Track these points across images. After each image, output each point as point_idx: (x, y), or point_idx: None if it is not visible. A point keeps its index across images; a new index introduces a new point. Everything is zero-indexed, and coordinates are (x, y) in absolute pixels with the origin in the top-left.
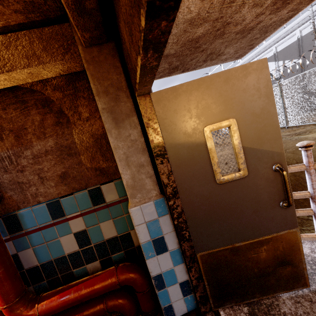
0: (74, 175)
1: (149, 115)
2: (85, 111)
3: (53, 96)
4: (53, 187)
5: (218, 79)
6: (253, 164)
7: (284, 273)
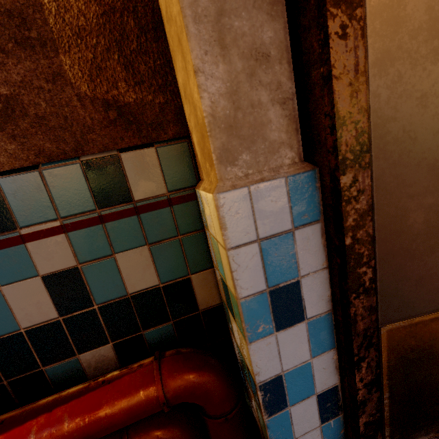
0: (41, 111)
1: None
2: None
3: None
4: None
5: None
6: None
7: None
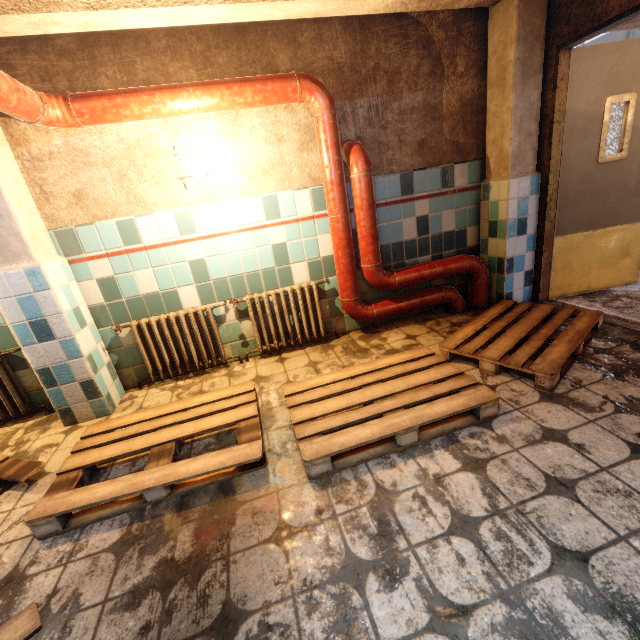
0: (432, 145)
1: (563, 74)
2: (461, 65)
3: (436, 36)
4: (408, 156)
5: (637, 45)
6: (634, 147)
7: (621, 267)
